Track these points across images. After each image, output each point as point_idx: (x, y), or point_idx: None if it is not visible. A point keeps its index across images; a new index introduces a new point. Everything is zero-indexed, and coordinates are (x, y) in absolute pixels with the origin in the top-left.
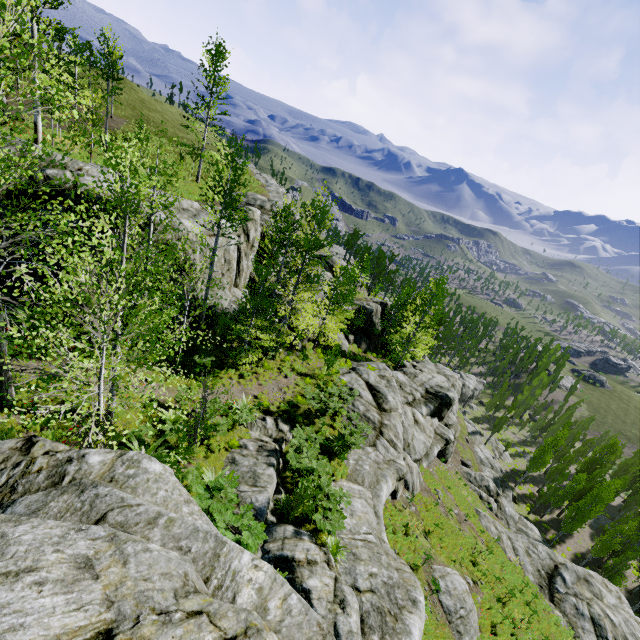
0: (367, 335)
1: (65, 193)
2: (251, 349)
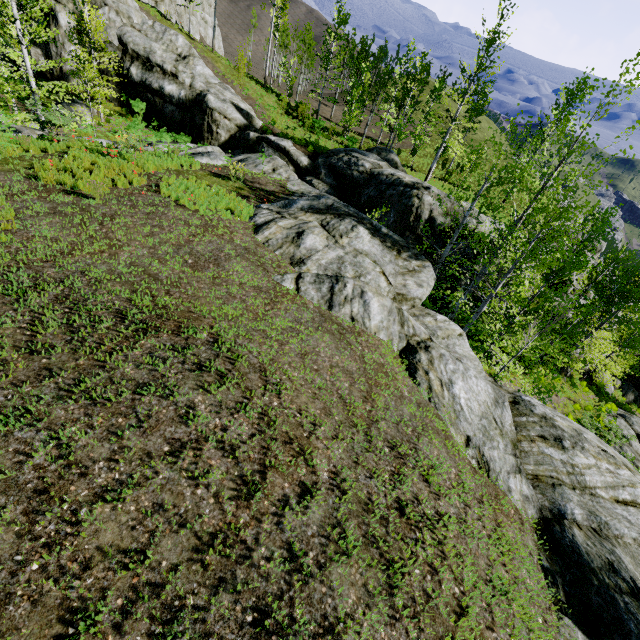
0: (637, 386)
1: (469, 233)
2: (545, 364)
